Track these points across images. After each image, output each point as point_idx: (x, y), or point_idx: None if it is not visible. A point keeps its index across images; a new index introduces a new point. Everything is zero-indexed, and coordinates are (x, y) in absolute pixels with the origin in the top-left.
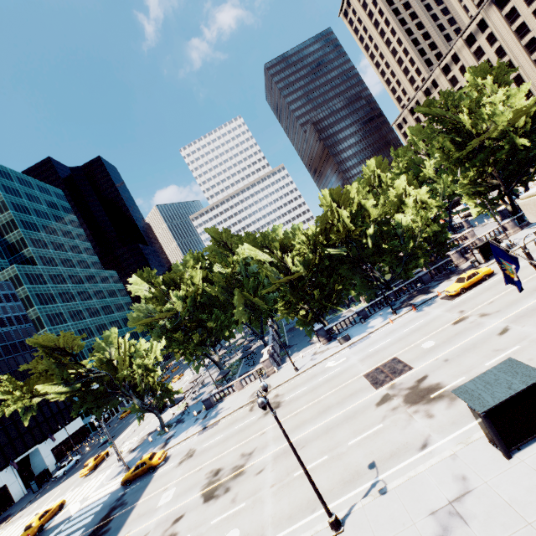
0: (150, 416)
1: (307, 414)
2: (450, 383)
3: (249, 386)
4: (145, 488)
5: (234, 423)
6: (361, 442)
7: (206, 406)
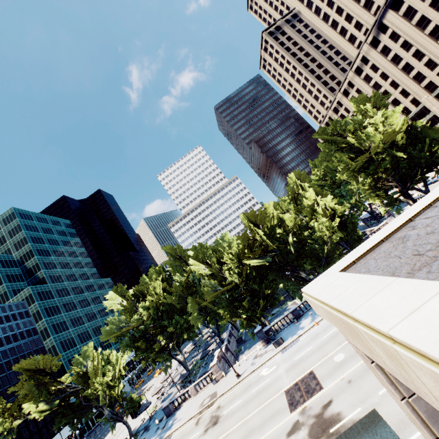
0: (129, 418)
1: (234, 437)
2: (348, 414)
3: (202, 391)
4: None
5: (181, 438)
6: None
7: (166, 414)
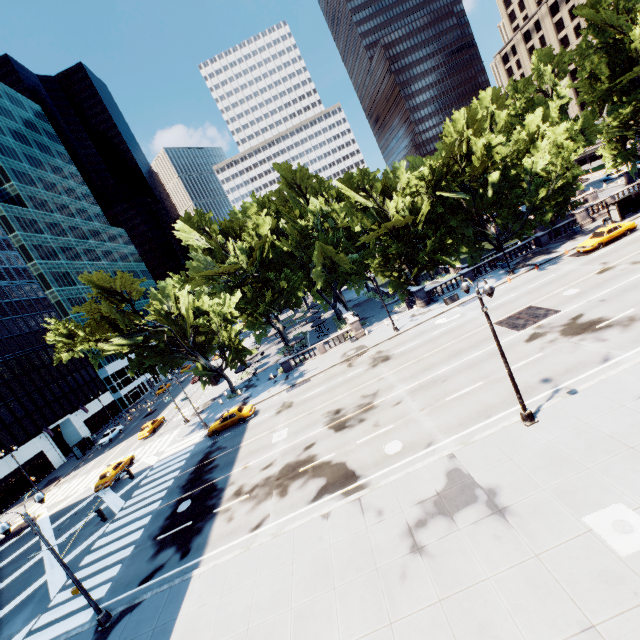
0: (200, 388)
1: (434, 359)
2: (617, 315)
3: (335, 350)
4: (243, 435)
5: (332, 378)
6: (521, 368)
7: (284, 369)
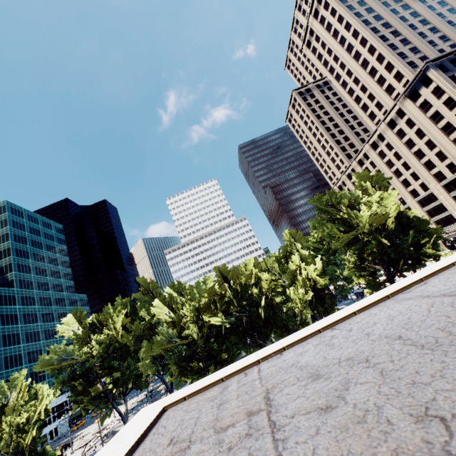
0: None
1: None
2: None
3: None
4: None
5: None
6: None
7: None
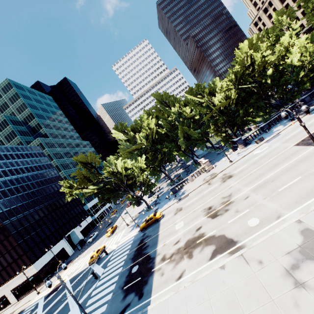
0: (131, 209)
1: (261, 171)
2: None
3: (198, 178)
4: (158, 228)
5: (201, 191)
6: None
7: (173, 192)
